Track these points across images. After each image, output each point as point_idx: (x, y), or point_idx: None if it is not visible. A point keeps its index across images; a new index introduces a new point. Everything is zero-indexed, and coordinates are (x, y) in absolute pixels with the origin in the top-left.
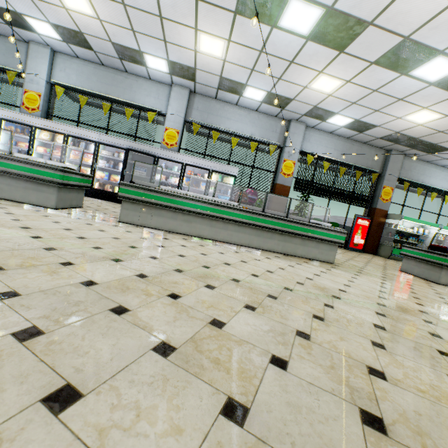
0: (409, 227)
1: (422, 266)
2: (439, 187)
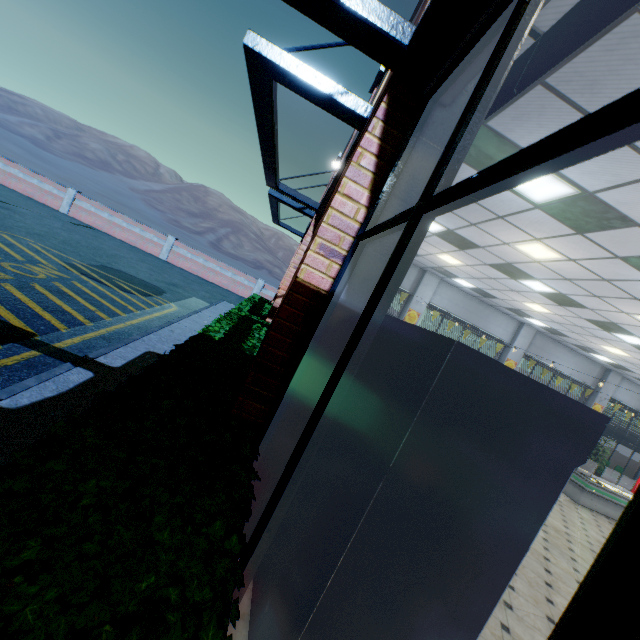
0: None
1: None
2: None
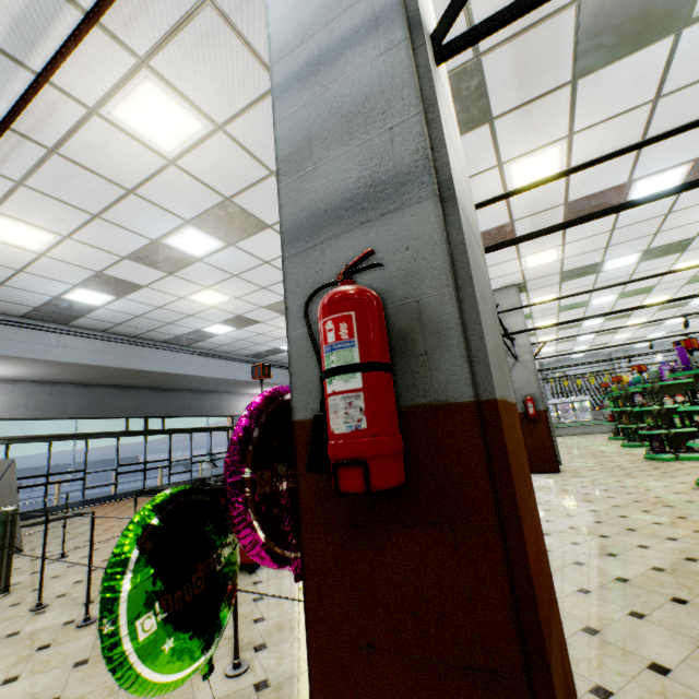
0: None
1: None
2: None
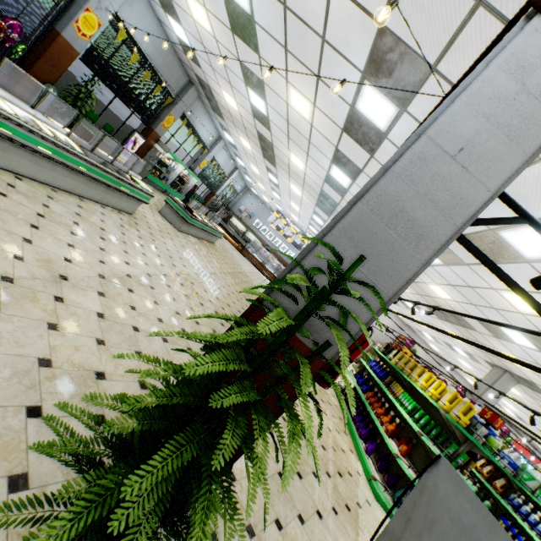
0: (167, 157)
1: (175, 216)
2: (201, 135)
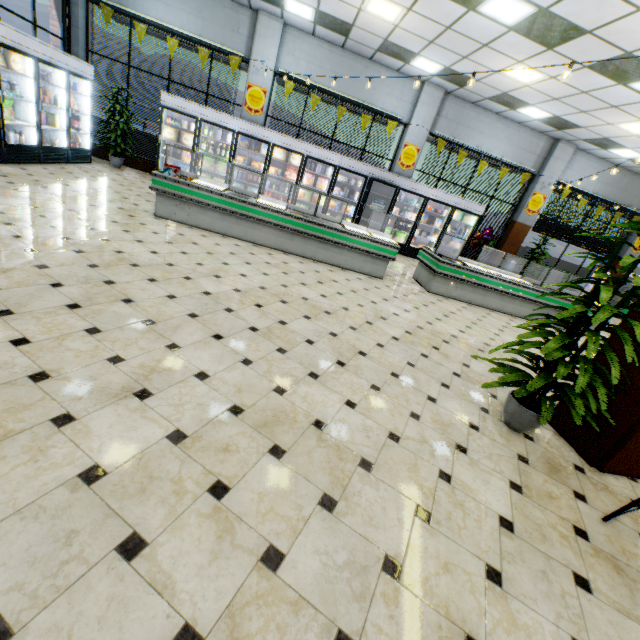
0: None
1: None
2: None
